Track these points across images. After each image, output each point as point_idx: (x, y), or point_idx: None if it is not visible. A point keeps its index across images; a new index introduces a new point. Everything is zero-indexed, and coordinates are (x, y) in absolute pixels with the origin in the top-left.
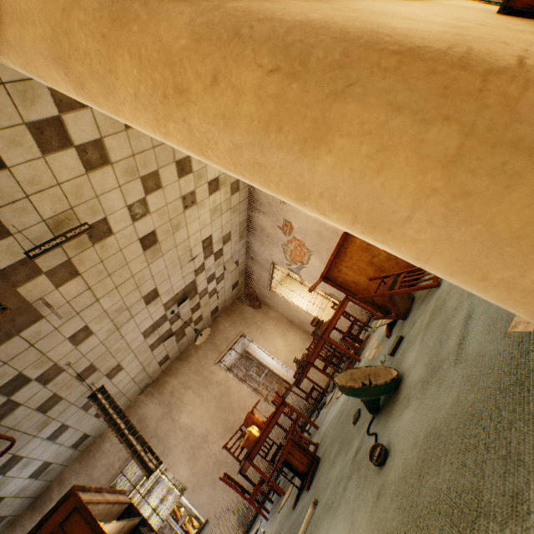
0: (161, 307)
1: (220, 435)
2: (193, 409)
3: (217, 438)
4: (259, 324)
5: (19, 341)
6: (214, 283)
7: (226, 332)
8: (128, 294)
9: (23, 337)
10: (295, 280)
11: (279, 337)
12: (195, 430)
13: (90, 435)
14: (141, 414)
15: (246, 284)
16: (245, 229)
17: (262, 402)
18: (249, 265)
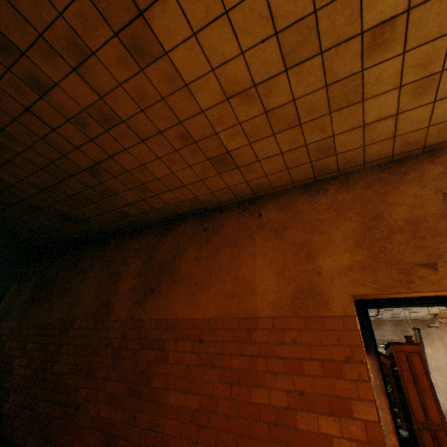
0: None
1: (446, 376)
2: (437, 351)
3: (442, 375)
4: None
5: None
6: None
7: None
8: None
9: None
10: None
11: None
12: (431, 361)
13: (381, 318)
14: (406, 328)
15: None
16: None
17: None
18: None
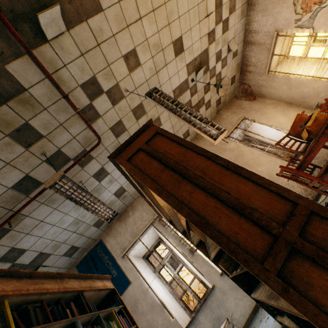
0: (184, 68)
1: None
2: None
3: None
4: (258, 110)
5: (88, 32)
6: (219, 65)
7: (229, 119)
8: (161, 30)
9: (90, 29)
10: (293, 60)
11: (279, 115)
12: None
13: None
14: None
15: (240, 83)
16: (246, 3)
17: (276, 159)
18: (245, 56)
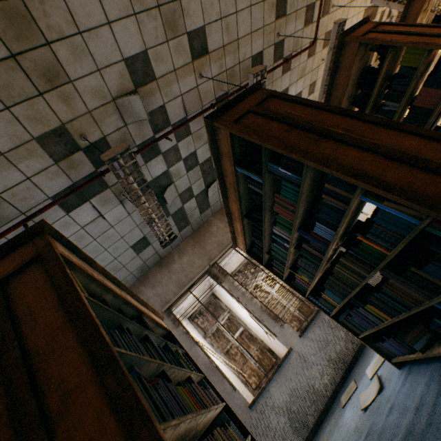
0: (362, 12)
1: None
2: None
3: None
4: None
5: None
6: None
7: None
8: None
9: None
10: None
11: None
12: None
13: None
14: None
15: None
16: None
17: None
18: None
